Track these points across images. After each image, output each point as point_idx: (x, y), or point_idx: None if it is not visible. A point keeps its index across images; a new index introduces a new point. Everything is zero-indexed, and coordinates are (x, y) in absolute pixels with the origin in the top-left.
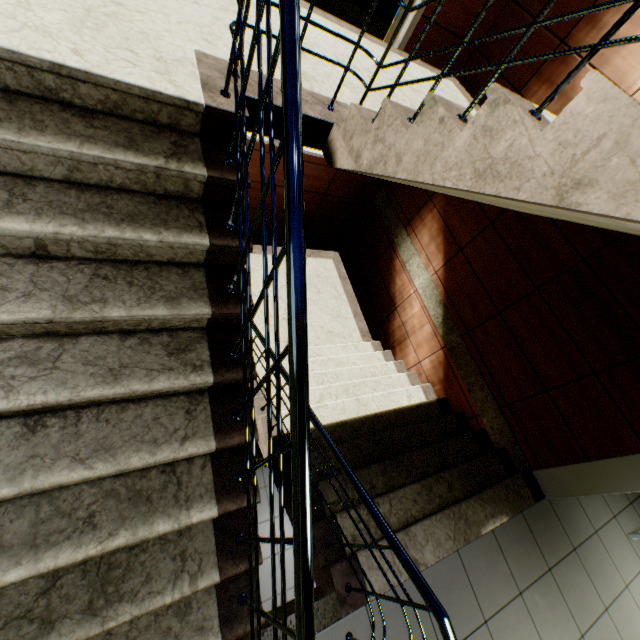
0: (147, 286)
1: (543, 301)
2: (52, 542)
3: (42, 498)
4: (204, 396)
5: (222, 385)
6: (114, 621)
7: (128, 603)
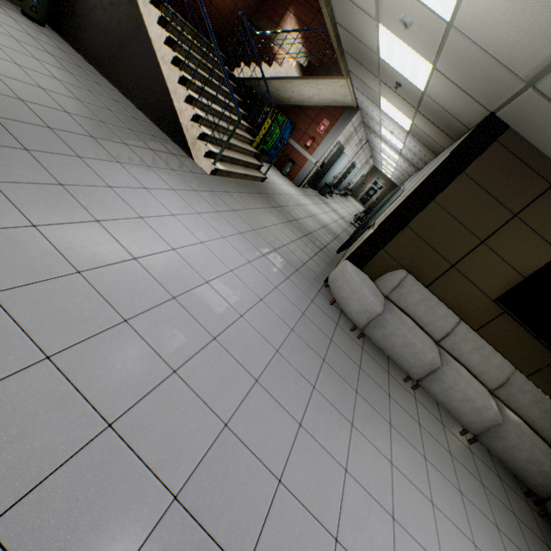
0: None
1: None
2: None
3: None
4: None
5: None
6: None
7: None
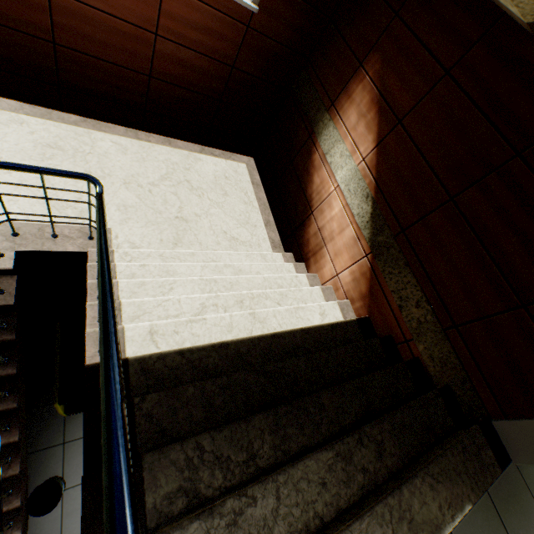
0: None
1: (529, 170)
2: None
3: None
4: None
5: None
6: None
7: None
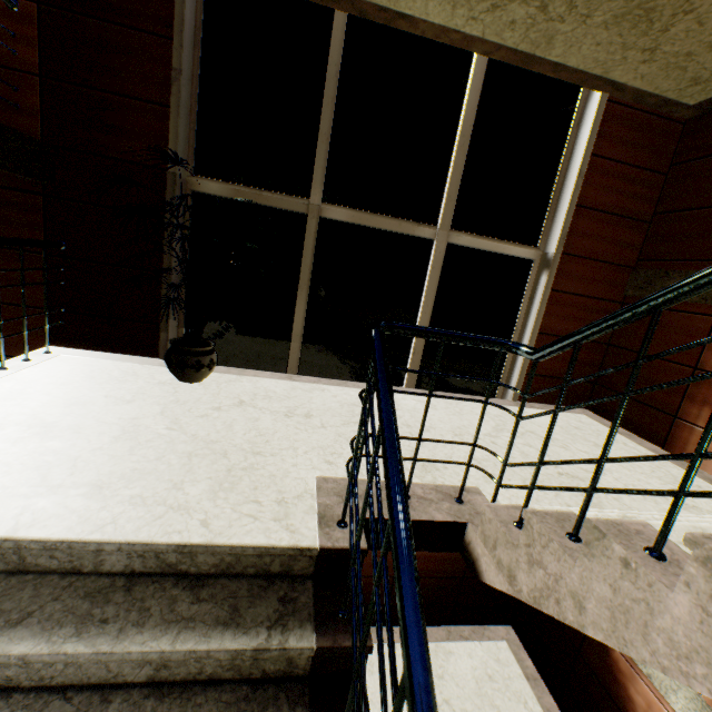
0: None
1: None
2: None
3: None
4: None
5: None
6: None
7: None
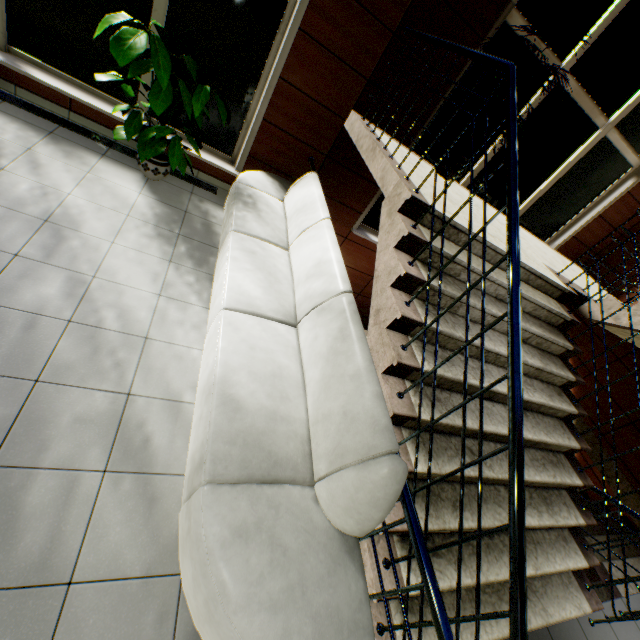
0: (552, 361)
1: None
2: (539, 470)
3: (525, 449)
4: (561, 421)
5: (566, 417)
6: (559, 523)
7: (559, 517)
